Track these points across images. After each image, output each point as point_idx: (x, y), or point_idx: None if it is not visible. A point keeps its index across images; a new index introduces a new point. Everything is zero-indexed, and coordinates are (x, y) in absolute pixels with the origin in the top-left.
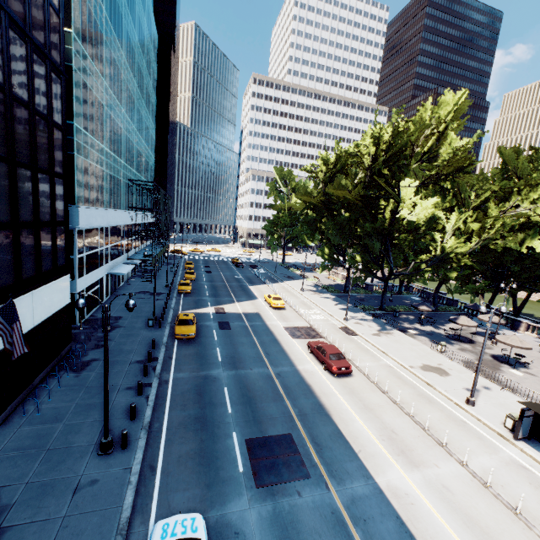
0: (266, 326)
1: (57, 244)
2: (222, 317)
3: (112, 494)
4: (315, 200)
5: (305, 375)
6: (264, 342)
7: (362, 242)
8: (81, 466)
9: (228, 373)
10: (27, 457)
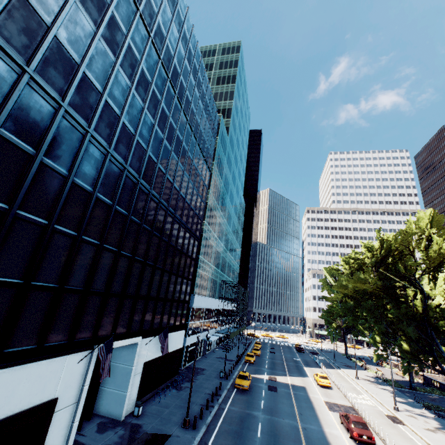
0: (307, 397)
1: (183, 312)
2: (272, 383)
3: (185, 444)
4: (349, 291)
5: (329, 436)
6: (301, 406)
7: (395, 326)
8: (174, 428)
9: (264, 416)
10: (153, 417)
